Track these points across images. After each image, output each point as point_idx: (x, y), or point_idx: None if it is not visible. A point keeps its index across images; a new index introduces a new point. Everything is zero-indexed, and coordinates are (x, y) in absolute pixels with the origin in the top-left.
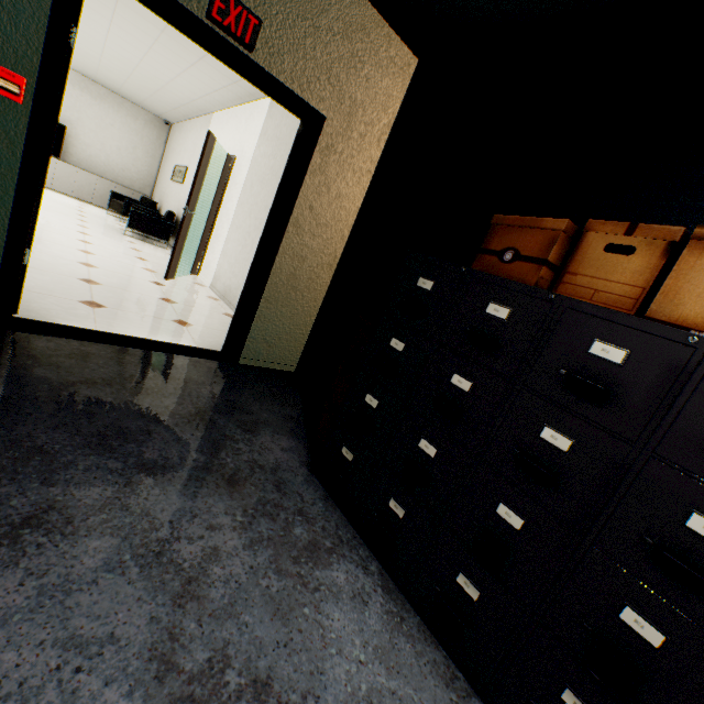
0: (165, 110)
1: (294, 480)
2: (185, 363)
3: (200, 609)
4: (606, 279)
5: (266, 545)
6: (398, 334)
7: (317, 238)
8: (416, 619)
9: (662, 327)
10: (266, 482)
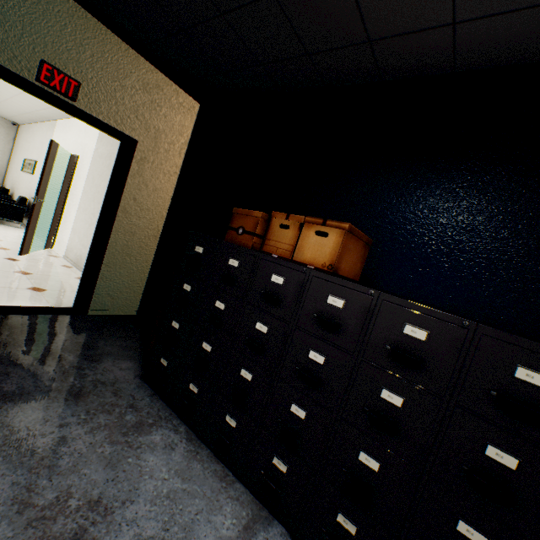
0: (12, 115)
1: (129, 387)
2: (39, 320)
3: (51, 472)
4: (281, 242)
5: (103, 429)
6: (188, 281)
7: (142, 219)
8: (207, 451)
9: (295, 265)
10: (106, 392)
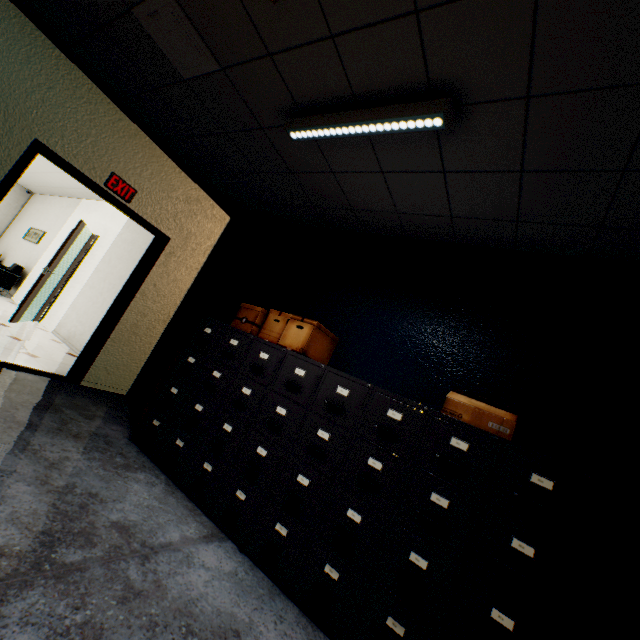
0: (32, 184)
1: (119, 442)
2: (37, 379)
3: (61, 472)
4: (273, 331)
5: (98, 460)
6: (193, 355)
7: (157, 303)
8: (182, 494)
9: (278, 346)
10: (100, 440)
